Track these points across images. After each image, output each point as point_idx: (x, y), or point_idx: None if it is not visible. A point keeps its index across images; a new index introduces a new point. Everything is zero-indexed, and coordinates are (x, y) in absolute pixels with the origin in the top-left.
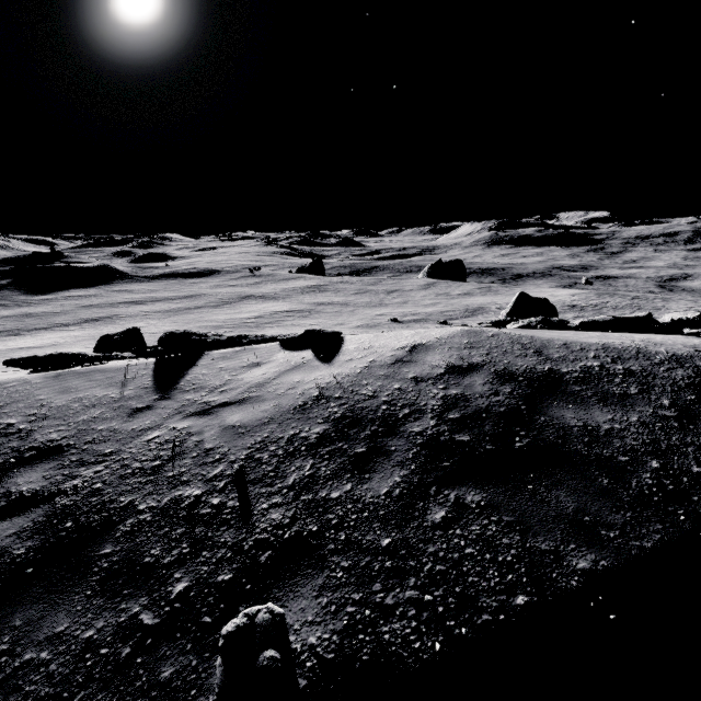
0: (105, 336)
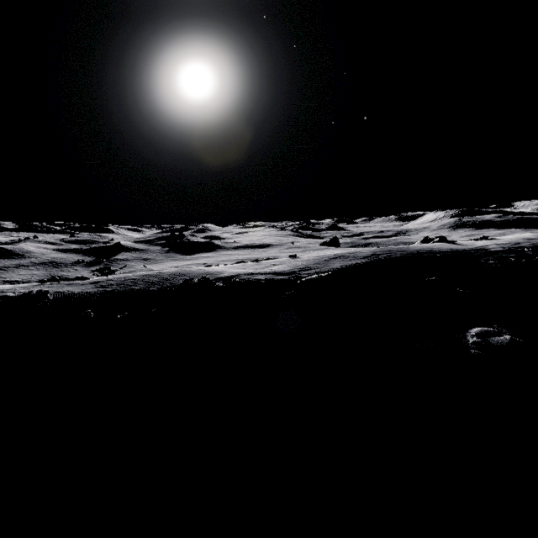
0: None
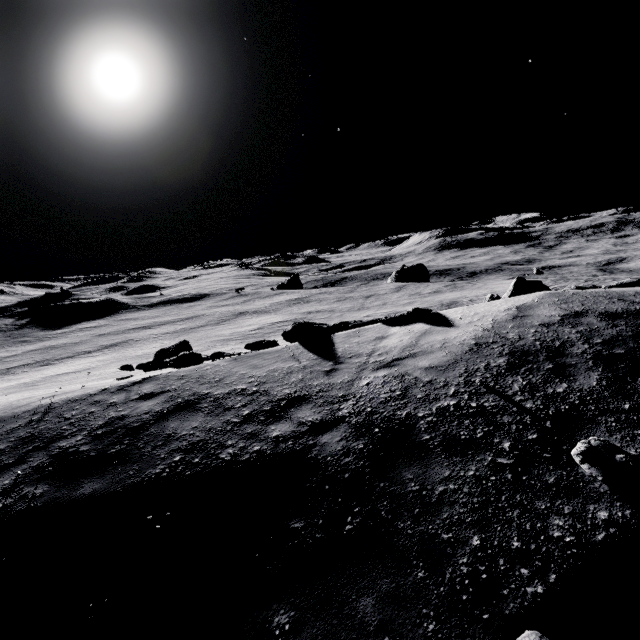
0: (161, 350)
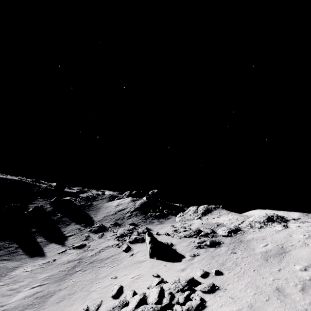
0: None
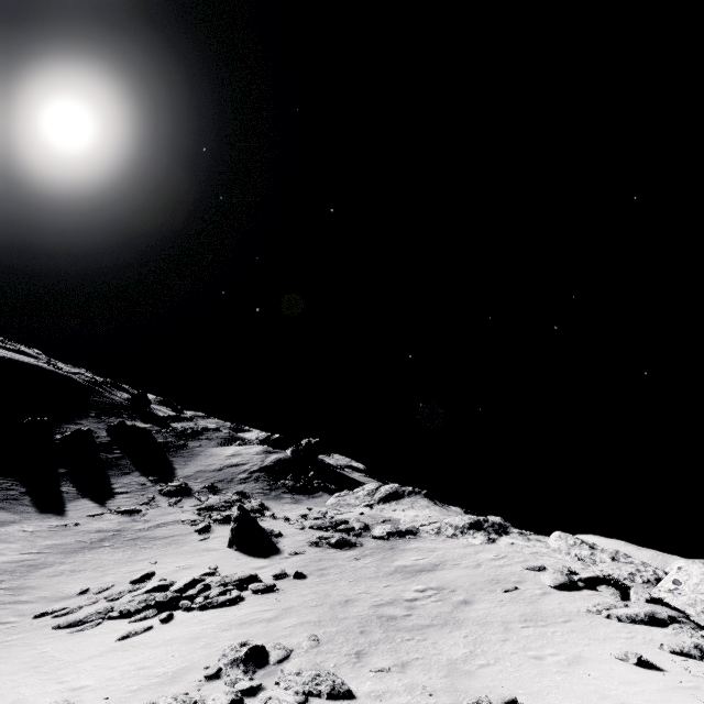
0: None
